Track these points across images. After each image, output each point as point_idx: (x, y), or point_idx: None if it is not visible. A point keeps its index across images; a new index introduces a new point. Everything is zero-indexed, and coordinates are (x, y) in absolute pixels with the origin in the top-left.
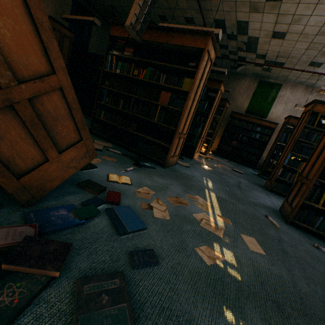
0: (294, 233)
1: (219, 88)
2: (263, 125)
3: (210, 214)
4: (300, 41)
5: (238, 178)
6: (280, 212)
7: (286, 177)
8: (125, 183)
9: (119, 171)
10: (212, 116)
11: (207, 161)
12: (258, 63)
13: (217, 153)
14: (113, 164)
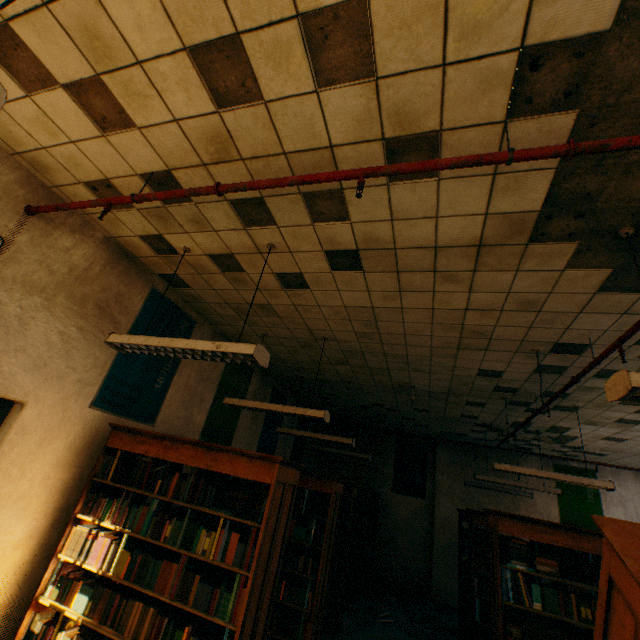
0: None
1: None
2: None
3: None
4: None
5: None
6: None
7: None
8: None
9: None
10: None
11: None
12: (575, 459)
13: None
14: None
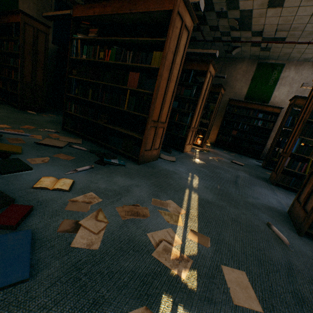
0: (312, 252)
1: (207, 69)
2: (265, 110)
3: (180, 230)
4: (303, 6)
5: (236, 171)
6: (289, 216)
7: (295, 168)
8: (59, 189)
9: (64, 173)
10: (203, 103)
11: (201, 153)
12: (255, 41)
13: (216, 144)
14: (64, 164)
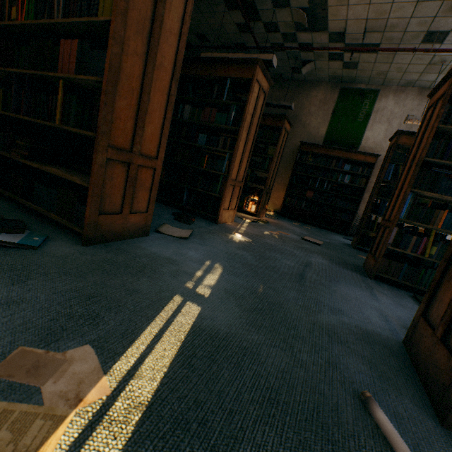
0: None
1: (252, 76)
2: (354, 160)
3: None
4: None
5: (307, 255)
6: (408, 354)
7: (407, 247)
8: None
9: None
10: (251, 138)
11: (253, 225)
12: (333, 48)
13: (284, 213)
14: None
